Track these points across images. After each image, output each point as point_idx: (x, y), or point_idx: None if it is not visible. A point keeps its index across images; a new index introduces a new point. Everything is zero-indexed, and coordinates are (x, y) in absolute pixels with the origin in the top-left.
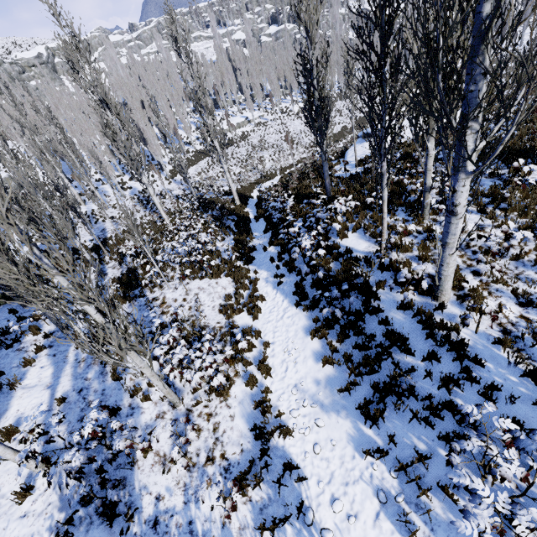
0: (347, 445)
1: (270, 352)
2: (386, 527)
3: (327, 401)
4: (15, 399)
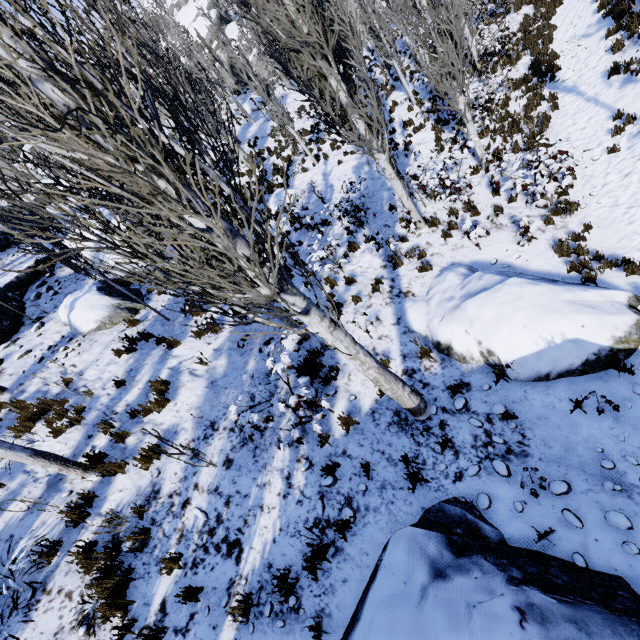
0: (596, 43)
1: (555, 33)
2: (603, 59)
3: (592, 31)
4: (389, 102)
